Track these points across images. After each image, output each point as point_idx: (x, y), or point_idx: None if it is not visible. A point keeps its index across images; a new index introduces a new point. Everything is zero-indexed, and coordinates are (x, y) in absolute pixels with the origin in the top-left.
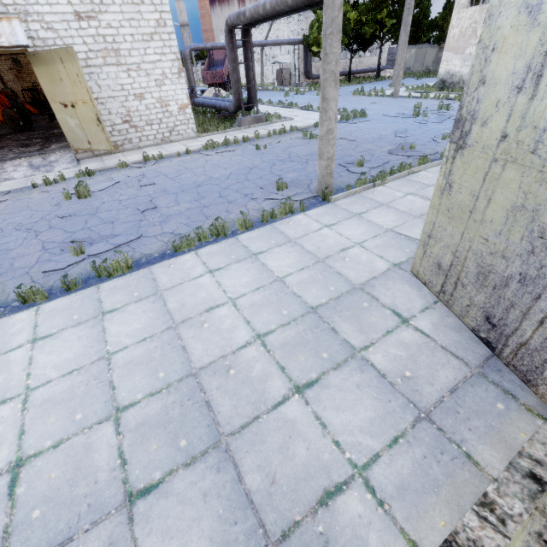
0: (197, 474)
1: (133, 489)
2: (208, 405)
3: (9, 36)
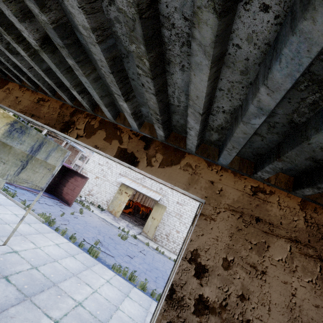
0: (14, 292)
1: (9, 277)
2: (42, 291)
3: (156, 197)
